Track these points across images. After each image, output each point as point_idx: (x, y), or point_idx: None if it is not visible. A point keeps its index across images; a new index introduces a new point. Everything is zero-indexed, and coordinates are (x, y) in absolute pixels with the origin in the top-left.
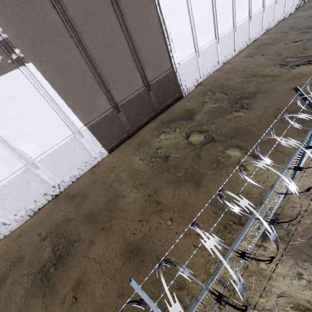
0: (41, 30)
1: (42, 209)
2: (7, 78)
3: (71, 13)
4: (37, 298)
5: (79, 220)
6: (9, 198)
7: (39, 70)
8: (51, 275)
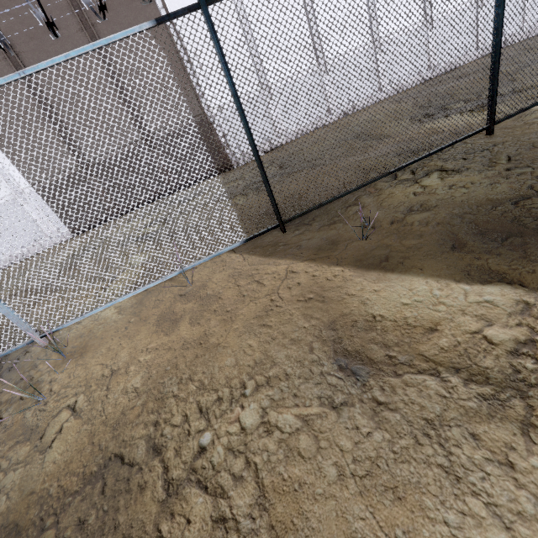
0: None
1: None
2: None
3: (6, 27)
4: None
5: None
6: None
7: None
8: None
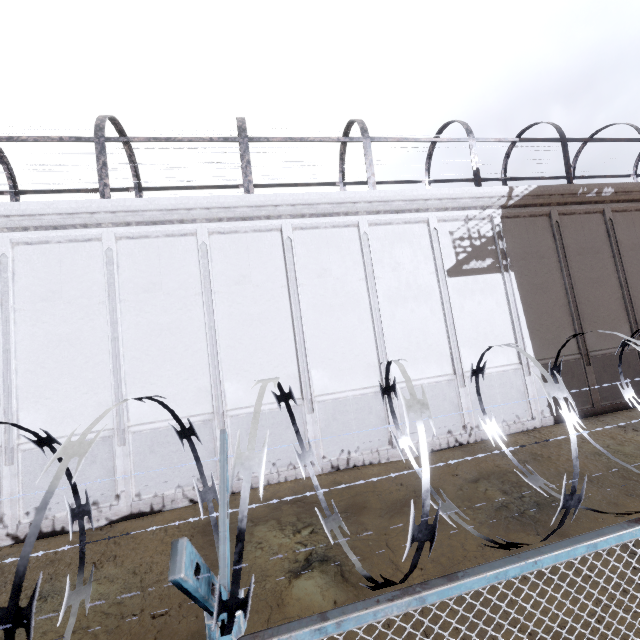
0: (533, 250)
1: (437, 453)
2: (487, 278)
3: (566, 244)
4: (522, 533)
5: (546, 476)
6: None
7: (516, 280)
8: (535, 517)
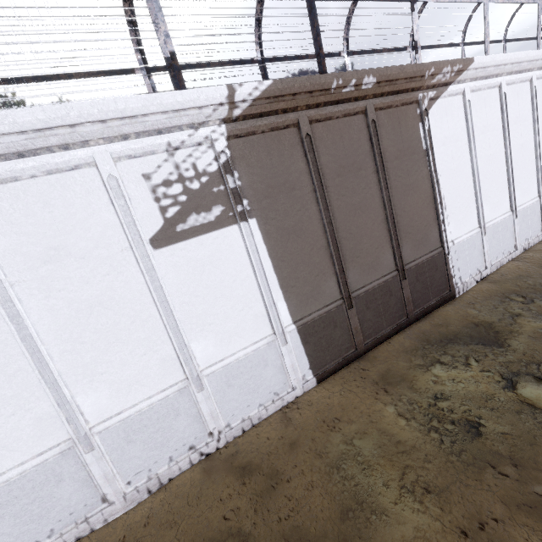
0: (281, 180)
1: (175, 483)
2: (218, 235)
3: (322, 164)
4: None
5: None
6: (136, 441)
7: (260, 229)
8: None
